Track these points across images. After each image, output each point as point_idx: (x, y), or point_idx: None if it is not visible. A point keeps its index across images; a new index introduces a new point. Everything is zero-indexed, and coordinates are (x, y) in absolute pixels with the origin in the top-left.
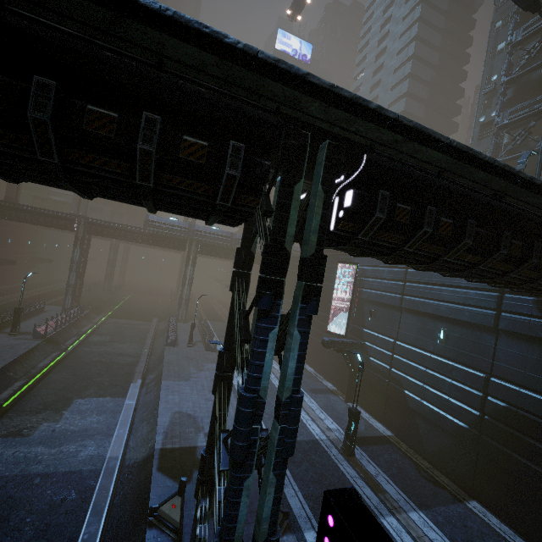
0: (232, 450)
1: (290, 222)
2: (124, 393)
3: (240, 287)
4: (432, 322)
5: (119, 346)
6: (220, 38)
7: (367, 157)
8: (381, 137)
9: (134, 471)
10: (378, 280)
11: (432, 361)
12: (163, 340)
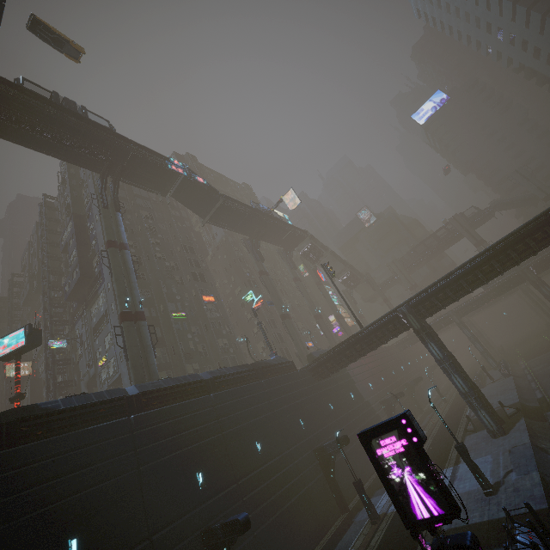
0: None
1: None
2: None
3: None
4: None
5: None
6: (529, 222)
7: None
8: None
9: None
10: None
11: None
12: None
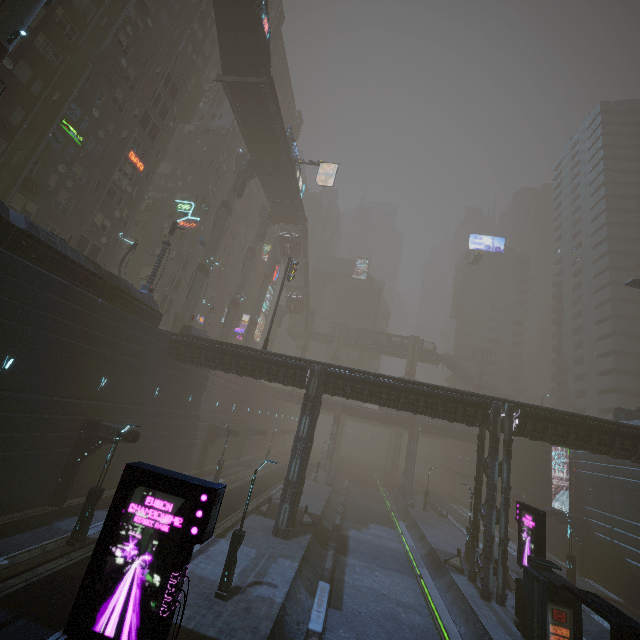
0: (488, 500)
1: (498, 428)
2: (393, 528)
3: (481, 450)
4: (633, 496)
5: (371, 502)
6: (477, 394)
7: (520, 410)
8: (524, 404)
9: (423, 557)
10: (589, 462)
11: (638, 528)
12: (401, 503)
